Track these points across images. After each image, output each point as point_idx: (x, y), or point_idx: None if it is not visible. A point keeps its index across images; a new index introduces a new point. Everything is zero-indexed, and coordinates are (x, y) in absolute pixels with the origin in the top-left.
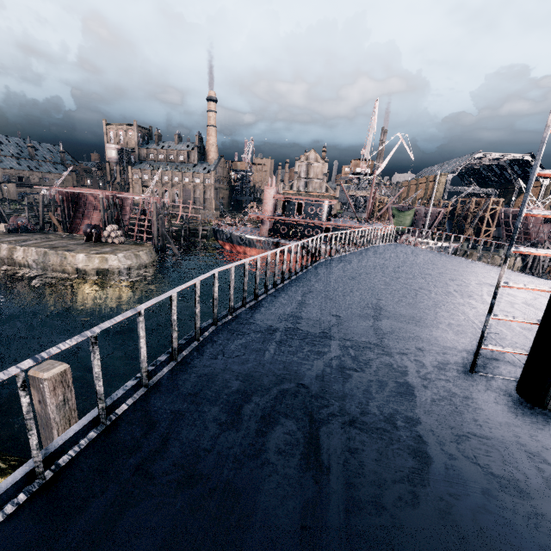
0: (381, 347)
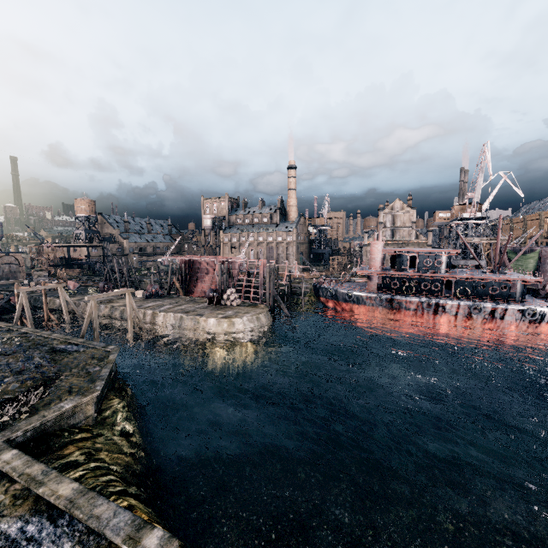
0: None
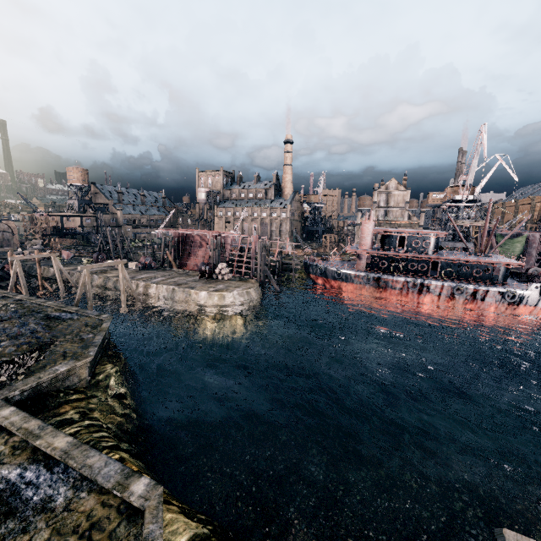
0: None
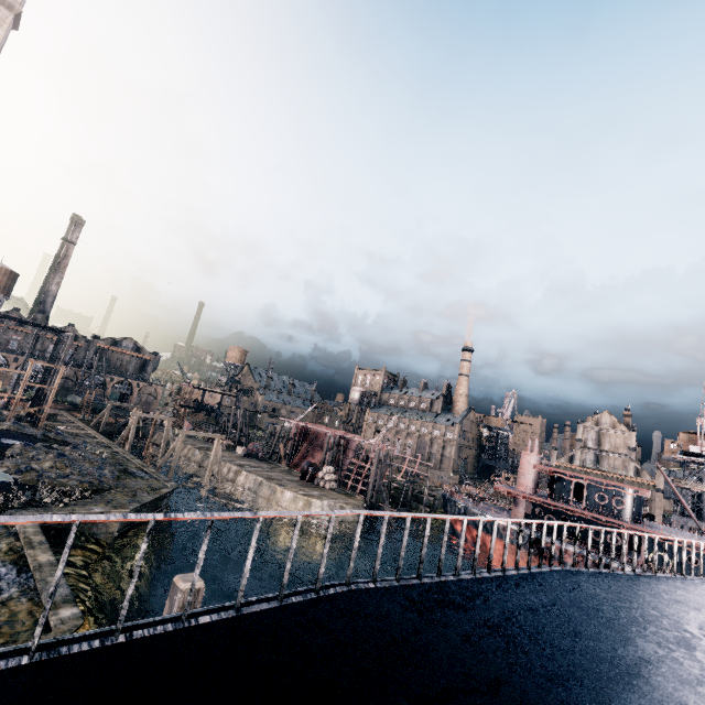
0: None
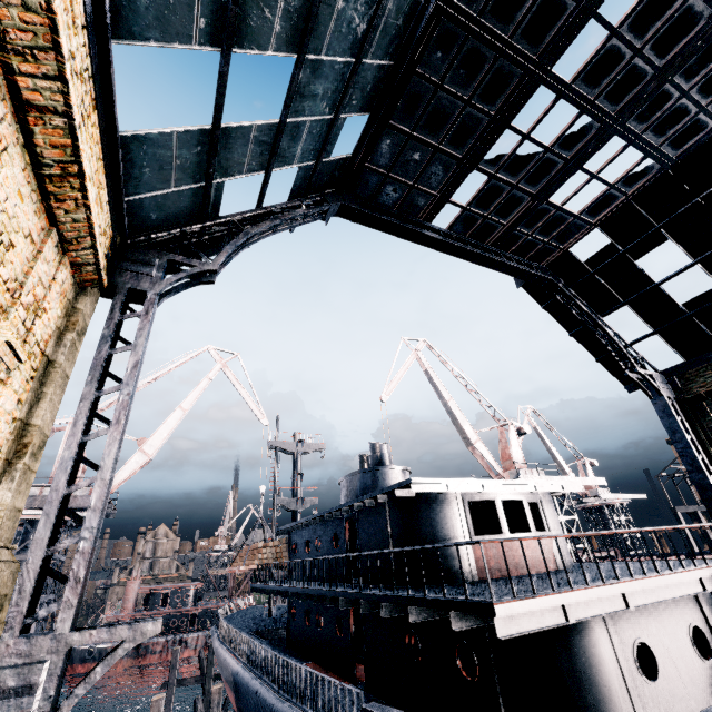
0: (250, 620)
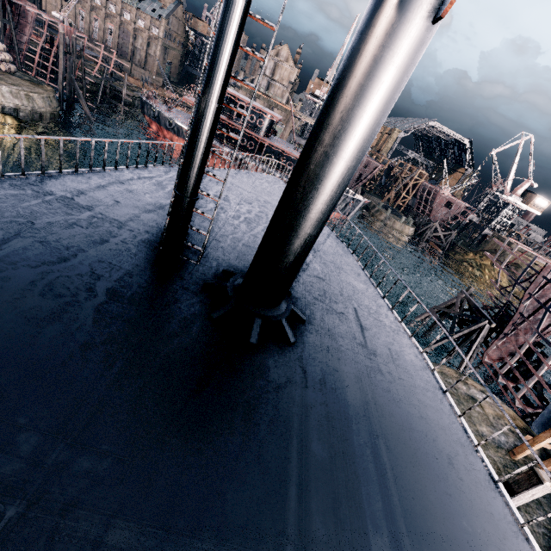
0: (122, 224)
